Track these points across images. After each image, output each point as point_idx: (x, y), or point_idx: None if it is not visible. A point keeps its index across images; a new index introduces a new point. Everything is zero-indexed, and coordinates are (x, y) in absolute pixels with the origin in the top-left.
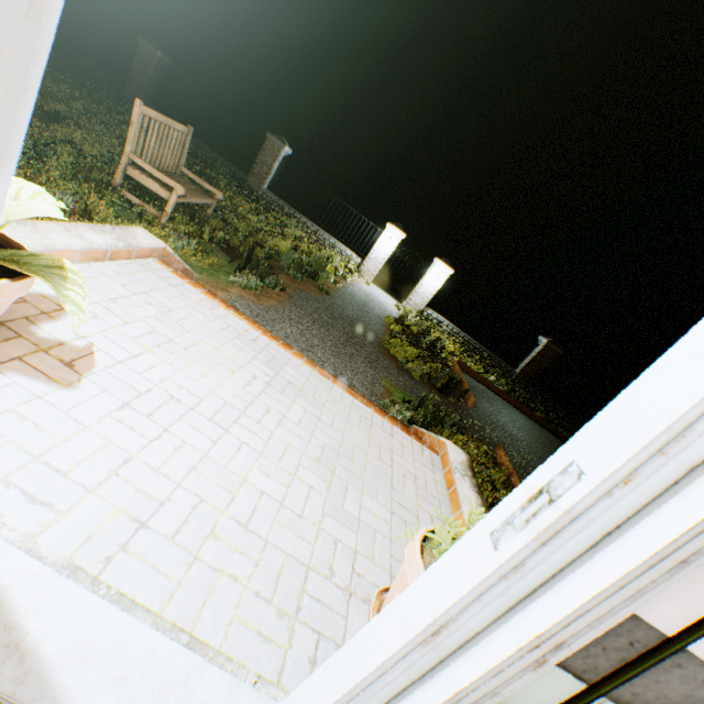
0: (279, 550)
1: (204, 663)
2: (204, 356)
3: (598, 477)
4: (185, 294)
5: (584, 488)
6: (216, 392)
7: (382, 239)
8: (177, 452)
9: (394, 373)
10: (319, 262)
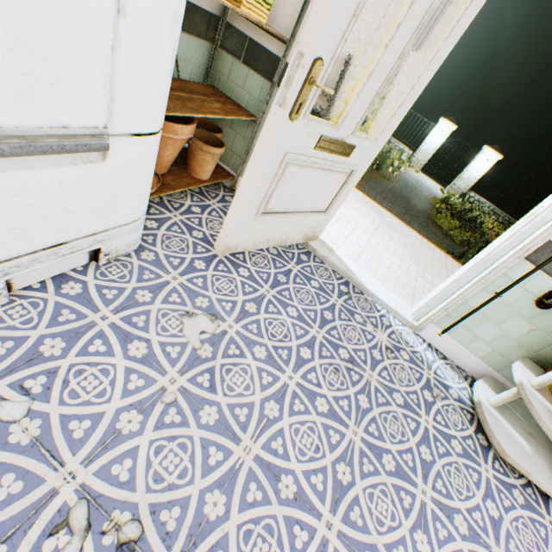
0: (402, 279)
1: (390, 292)
2: (352, 207)
3: (546, 206)
4: None
5: (541, 209)
6: (362, 222)
7: (433, 132)
8: (358, 240)
9: (439, 237)
10: (381, 156)
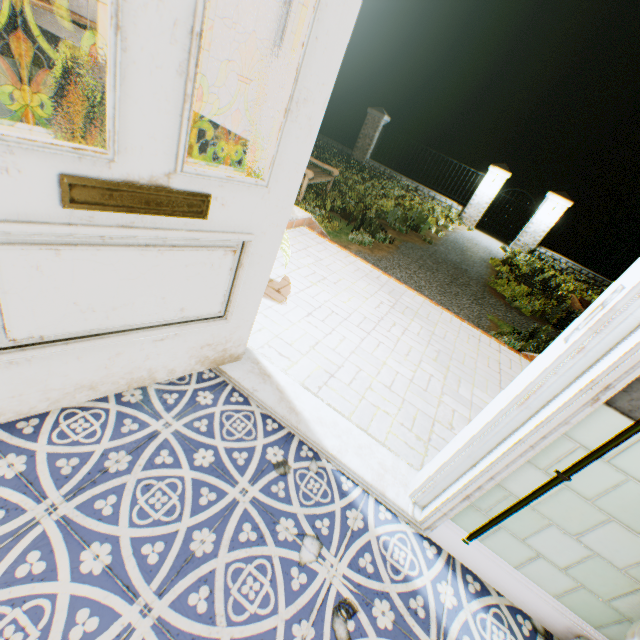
0: (412, 406)
1: (377, 444)
2: (346, 288)
3: (631, 286)
4: (327, 248)
5: (622, 294)
6: (357, 310)
7: (483, 183)
8: (342, 342)
9: (500, 309)
10: (420, 215)
